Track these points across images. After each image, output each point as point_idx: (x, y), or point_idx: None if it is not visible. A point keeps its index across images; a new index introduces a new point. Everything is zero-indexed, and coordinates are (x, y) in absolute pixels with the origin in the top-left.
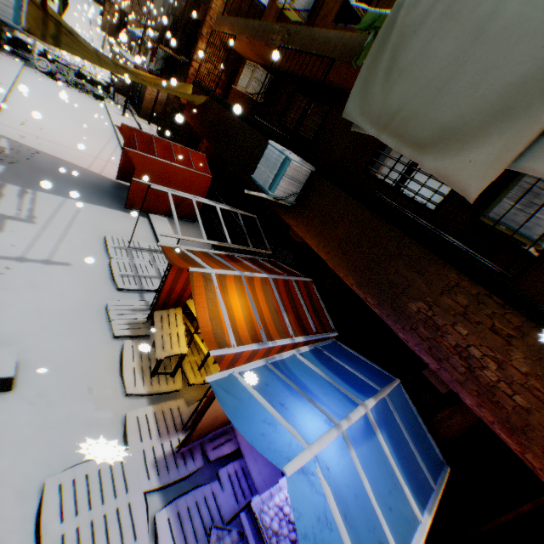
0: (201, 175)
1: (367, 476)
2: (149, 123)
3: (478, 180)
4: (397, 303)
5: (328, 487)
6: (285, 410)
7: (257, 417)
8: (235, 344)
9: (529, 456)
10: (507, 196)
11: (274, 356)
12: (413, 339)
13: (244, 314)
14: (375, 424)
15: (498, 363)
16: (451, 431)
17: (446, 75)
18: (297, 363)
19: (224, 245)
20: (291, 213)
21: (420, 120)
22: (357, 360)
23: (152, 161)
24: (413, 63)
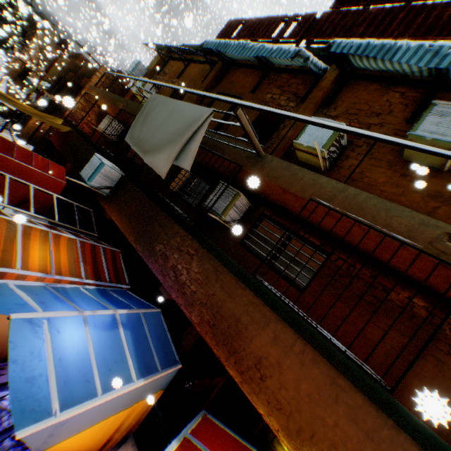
0: (56, 180)
1: (96, 346)
2: (27, 143)
3: (163, 167)
4: (151, 247)
5: (50, 336)
6: (43, 304)
7: (13, 302)
8: (21, 268)
9: (193, 318)
10: (213, 194)
11: (57, 283)
12: (155, 267)
13: (41, 255)
14: (120, 322)
15: (188, 270)
16: (191, 343)
17: (160, 125)
18: (78, 291)
19: (51, 220)
20: (107, 201)
21: (149, 142)
22: (135, 300)
23: (9, 161)
24: (152, 120)
